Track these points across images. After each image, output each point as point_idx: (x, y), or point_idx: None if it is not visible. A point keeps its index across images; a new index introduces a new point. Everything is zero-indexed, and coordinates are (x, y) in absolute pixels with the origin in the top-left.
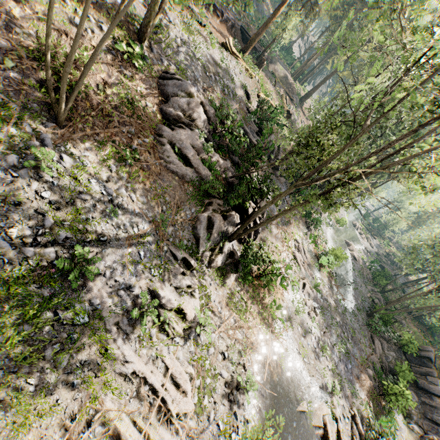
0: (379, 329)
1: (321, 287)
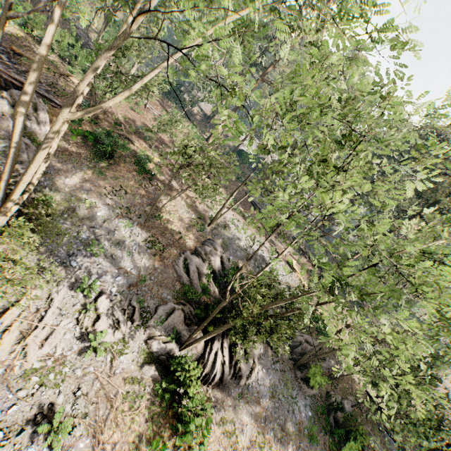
0: None
1: None
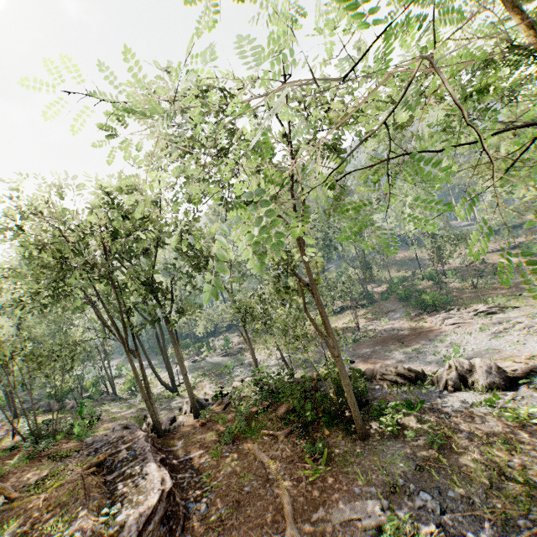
0: None
1: None
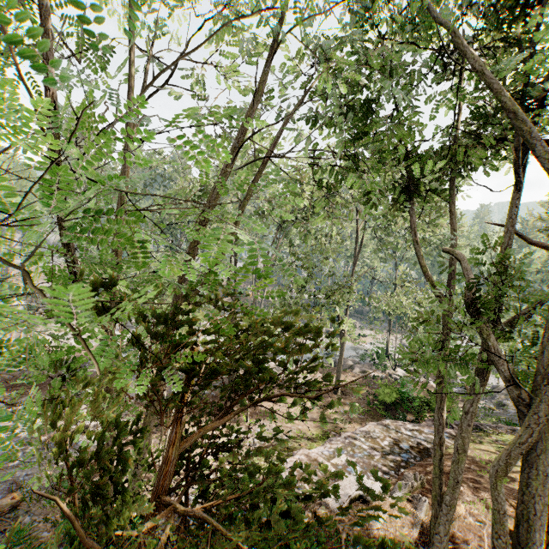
0: None
1: None
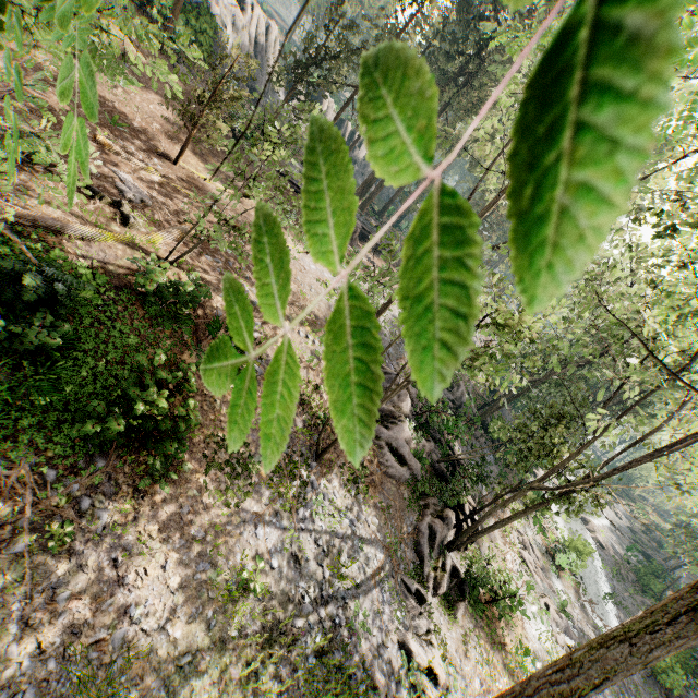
0: (675, 682)
1: (569, 608)
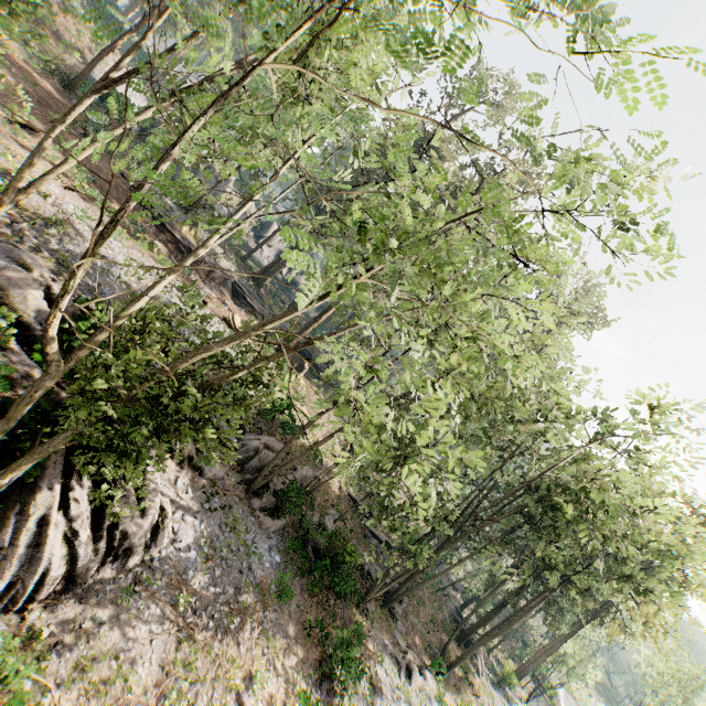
0: None
1: None
